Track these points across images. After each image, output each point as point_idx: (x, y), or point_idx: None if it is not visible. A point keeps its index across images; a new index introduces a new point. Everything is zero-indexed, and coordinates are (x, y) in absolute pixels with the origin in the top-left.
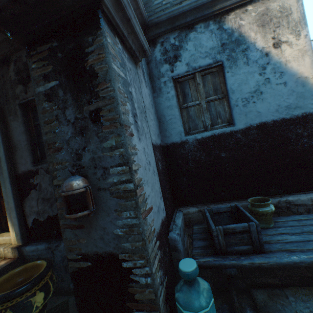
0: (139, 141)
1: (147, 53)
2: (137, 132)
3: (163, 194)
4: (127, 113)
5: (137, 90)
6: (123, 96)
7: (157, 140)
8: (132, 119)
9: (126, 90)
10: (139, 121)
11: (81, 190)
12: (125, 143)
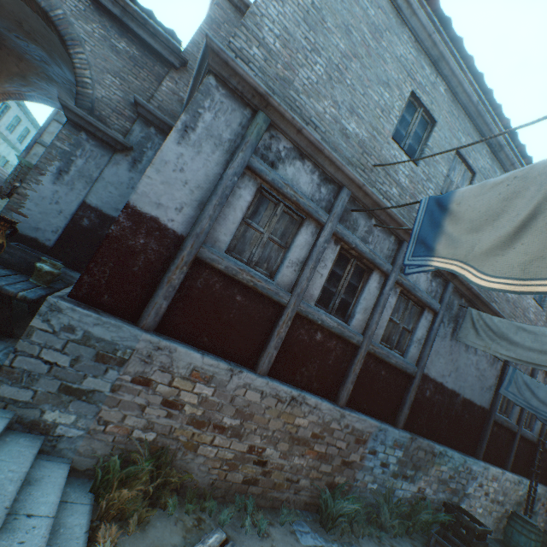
0: (52, 183)
1: (126, 145)
2: (55, 179)
3: (64, 236)
4: (49, 165)
5: (92, 164)
6: (54, 157)
7: (109, 210)
8: (56, 171)
9: (64, 157)
10: (69, 177)
11: (12, 185)
12: (30, 173)
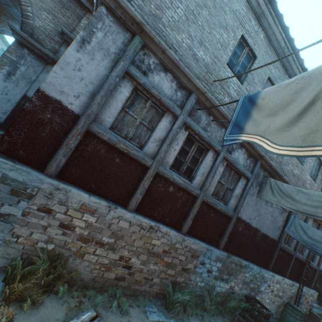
0: (3, 81)
1: (54, 60)
2: (6, 78)
3: (11, 116)
4: (1, 68)
5: (31, 70)
6: (5, 63)
7: None
8: (6, 73)
9: (12, 64)
10: (15, 77)
11: None
12: None
